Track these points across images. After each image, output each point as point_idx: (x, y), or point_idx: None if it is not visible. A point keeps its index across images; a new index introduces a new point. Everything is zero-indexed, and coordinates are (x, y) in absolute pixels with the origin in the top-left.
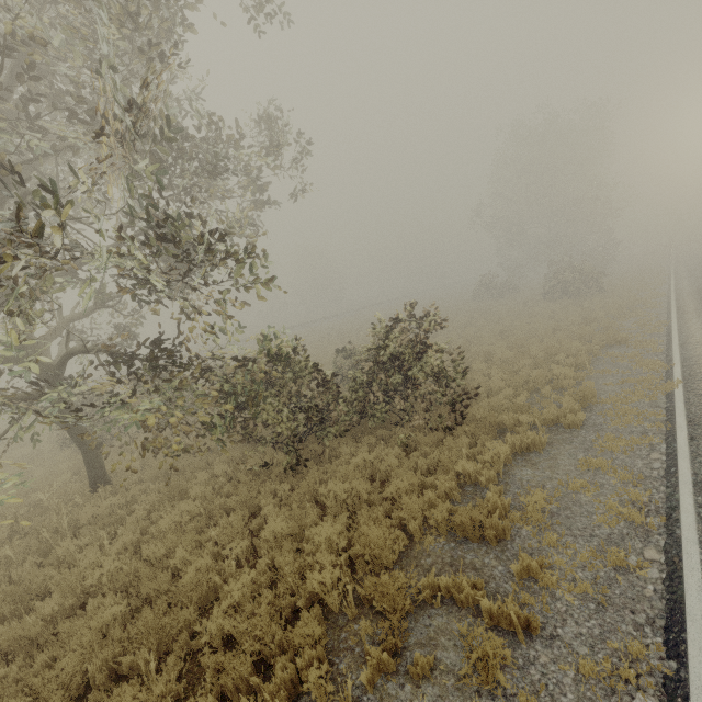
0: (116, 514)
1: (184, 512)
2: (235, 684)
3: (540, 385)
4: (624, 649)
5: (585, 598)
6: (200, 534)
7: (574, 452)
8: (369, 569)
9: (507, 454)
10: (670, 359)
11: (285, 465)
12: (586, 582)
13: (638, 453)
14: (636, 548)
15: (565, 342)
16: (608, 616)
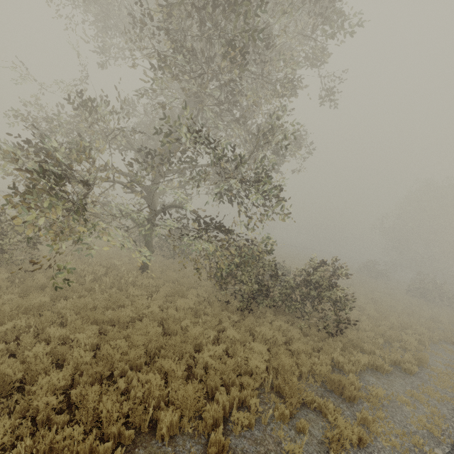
0: (151, 288)
1: (186, 304)
2: (212, 386)
3: (392, 340)
4: None
5: (393, 448)
6: None
7: (404, 384)
8: (275, 377)
9: (363, 364)
10: None
11: (238, 307)
12: (396, 442)
13: (446, 405)
14: (430, 445)
15: (415, 324)
16: None
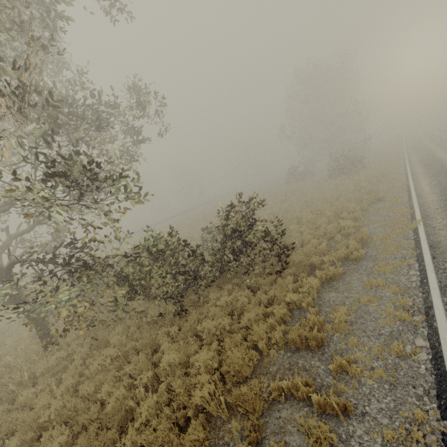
0: (62, 364)
1: (107, 357)
2: None
3: (333, 234)
4: (412, 416)
5: (381, 381)
6: (120, 370)
7: (360, 277)
8: (235, 380)
9: (318, 285)
10: (412, 206)
11: (174, 313)
12: (380, 370)
13: (401, 272)
14: (410, 340)
15: (346, 204)
16: (398, 393)
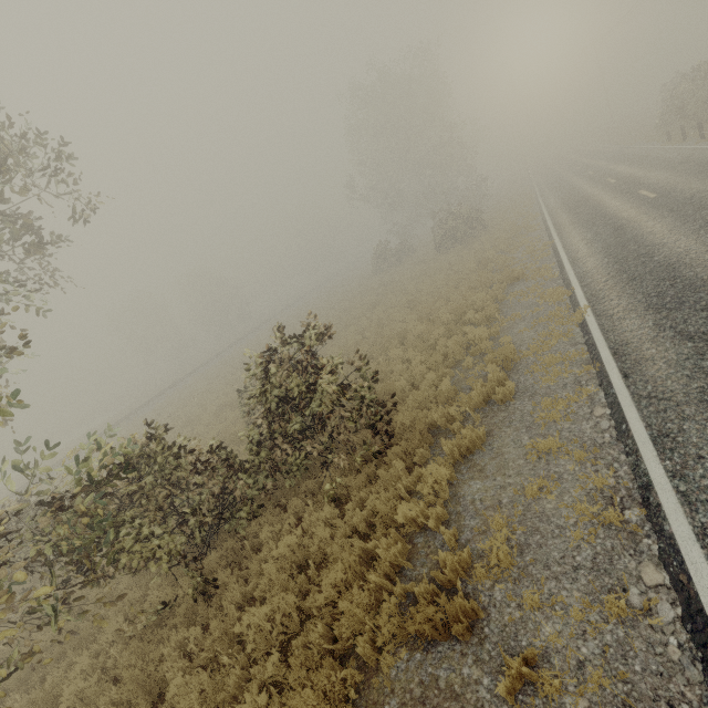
0: None
1: None
2: None
3: (459, 356)
4: None
5: (604, 699)
6: None
7: (517, 436)
8: None
9: (449, 470)
10: (568, 282)
11: (192, 595)
12: (597, 673)
13: (581, 413)
14: (631, 571)
15: (469, 296)
16: None
